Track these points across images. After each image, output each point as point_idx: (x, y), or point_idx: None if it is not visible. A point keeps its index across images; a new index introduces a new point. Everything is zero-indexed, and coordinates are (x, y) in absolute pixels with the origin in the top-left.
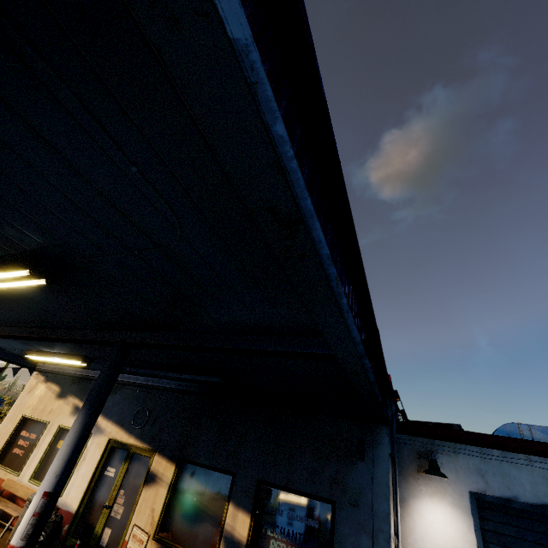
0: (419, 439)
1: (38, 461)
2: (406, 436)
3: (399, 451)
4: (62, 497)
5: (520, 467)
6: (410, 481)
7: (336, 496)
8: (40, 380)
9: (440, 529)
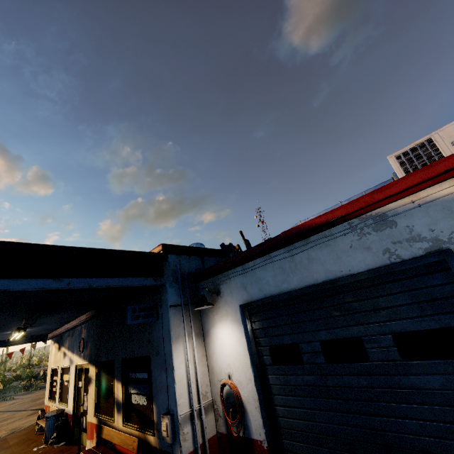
0: (210, 280)
1: (59, 392)
2: (203, 282)
3: None
4: (68, 407)
5: (265, 267)
6: (209, 316)
7: (150, 352)
8: (52, 344)
9: (227, 343)
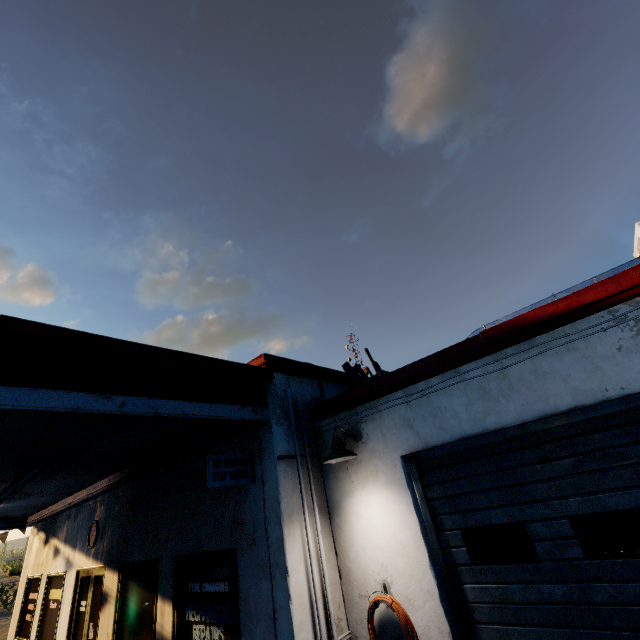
0: (342, 416)
1: (38, 622)
2: (328, 419)
3: (324, 443)
4: None
5: (450, 390)
6: (341, 476)
7: (236, 541)
8: (35, 534)
9: (379, 525)
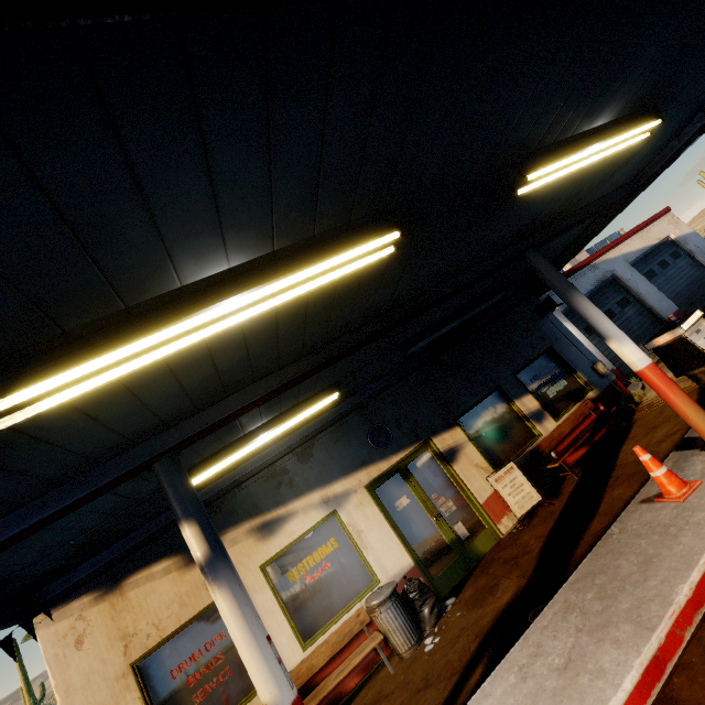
0: None
1: (285, 627)
2: None
3: None
4: (381, 581)
5: None
6: None
7: (548, 344)
8: (85, 606)
9: None
